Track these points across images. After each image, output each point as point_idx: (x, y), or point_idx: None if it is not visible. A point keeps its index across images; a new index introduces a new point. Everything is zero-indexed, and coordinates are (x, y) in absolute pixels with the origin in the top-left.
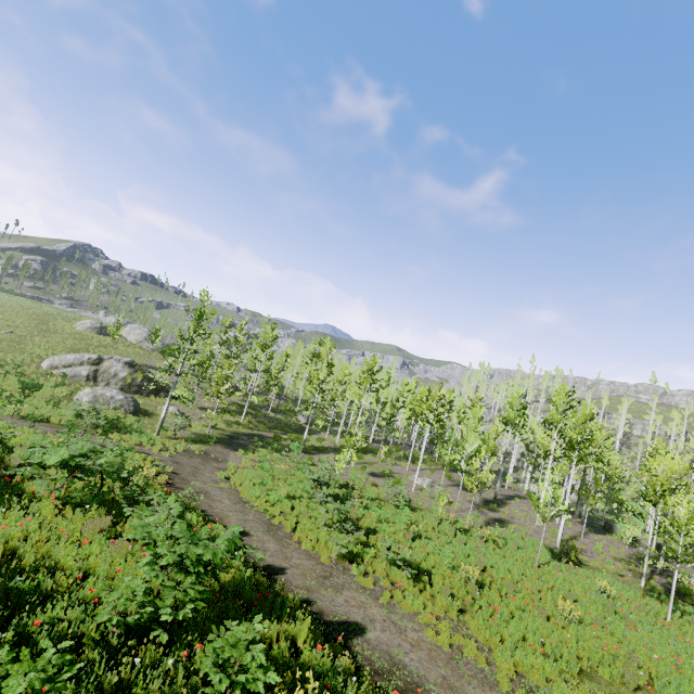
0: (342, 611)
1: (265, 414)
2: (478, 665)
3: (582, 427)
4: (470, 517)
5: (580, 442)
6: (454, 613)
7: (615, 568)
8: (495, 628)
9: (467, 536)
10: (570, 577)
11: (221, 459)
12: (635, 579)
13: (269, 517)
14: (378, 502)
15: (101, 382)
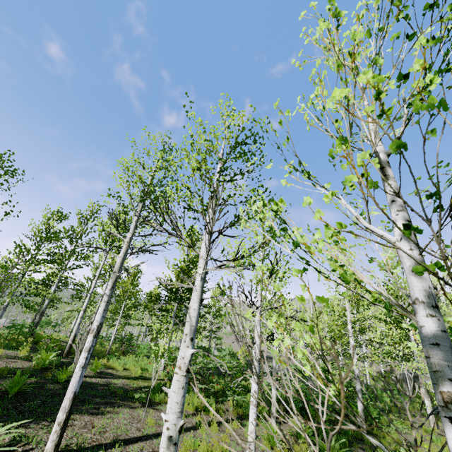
0: None
1: None
2: None
3: None
4: None
5: None
6: None
7: None
8: None
9: None
10: None
11: None
12: None
13: None
14: None
15: None
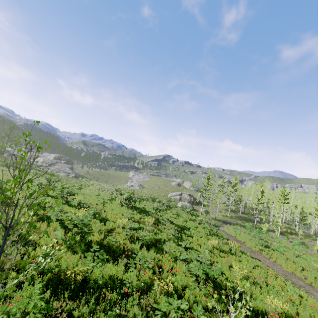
0: (255, 257)
1: (238, 214)
2: (300, 277)
3: None
4: None
5: None
6: (299, 269)
7: None
8: (313, 274)
9: None
10: None
11: (221, 226)
12: None
13: (236, 238)
14: (288, 248)
15: (182, 200)
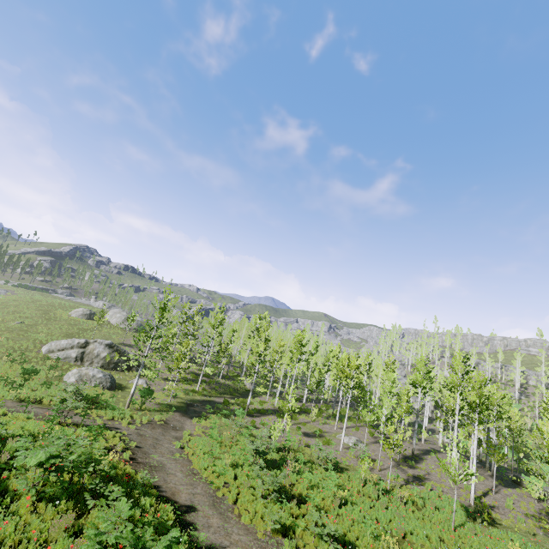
0: None
1: (216, 381)
2: None
3: (479, 392)
4: (391, 476)
5: (479, 406)
6: None
7: (527, 526)
8: None
9: (389, 497)
10: (485, 540)
11: (179, 427)
12: (547, 538)
13: (214, 489)
14: (310, 465)
15: (86, 361)
